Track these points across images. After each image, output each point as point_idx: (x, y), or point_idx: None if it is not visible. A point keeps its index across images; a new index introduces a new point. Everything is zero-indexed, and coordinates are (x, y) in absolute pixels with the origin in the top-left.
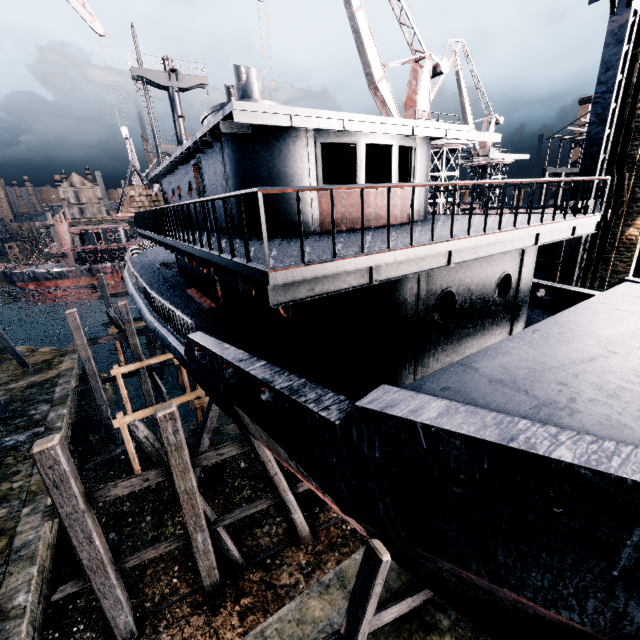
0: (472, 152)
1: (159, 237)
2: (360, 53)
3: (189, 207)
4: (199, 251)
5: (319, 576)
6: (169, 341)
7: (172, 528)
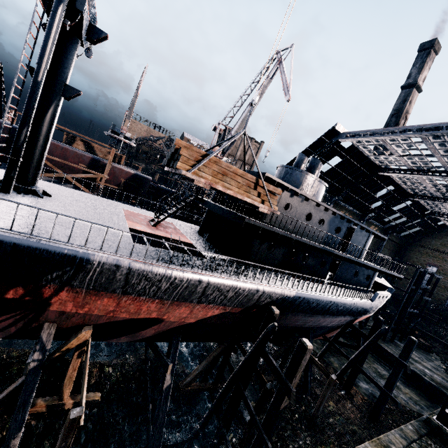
0: (122, 130)
1: (350, 257)
2: (242, 122)
3: (389, 261)
4: (387, 271)
5: (327, 361)
6: (364, 302)
7: (332, 405)
